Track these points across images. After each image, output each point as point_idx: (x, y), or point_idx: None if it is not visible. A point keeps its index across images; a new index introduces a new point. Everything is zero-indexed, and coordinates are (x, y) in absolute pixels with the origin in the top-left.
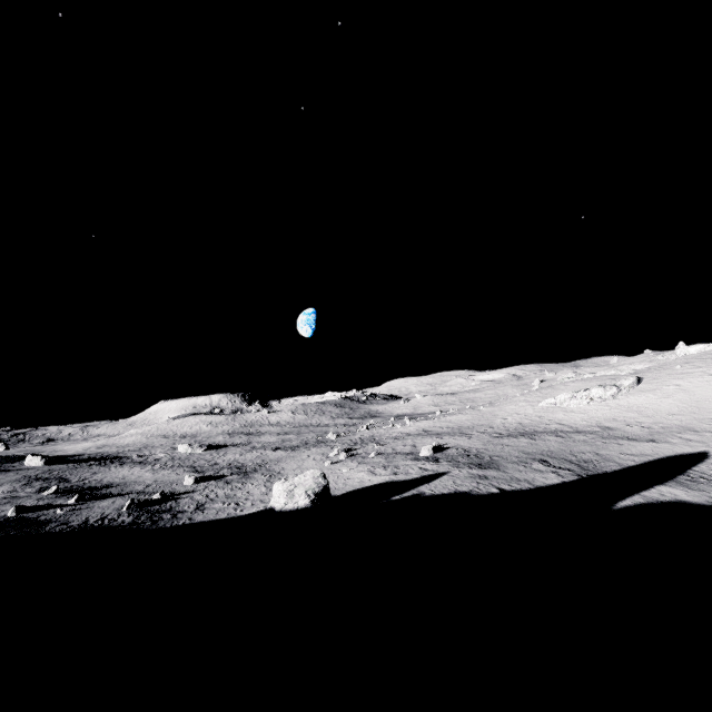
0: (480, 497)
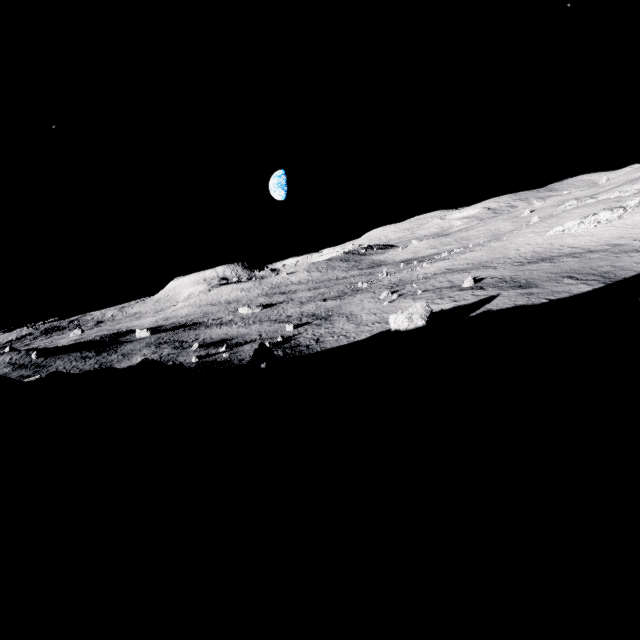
0: (536, 306)
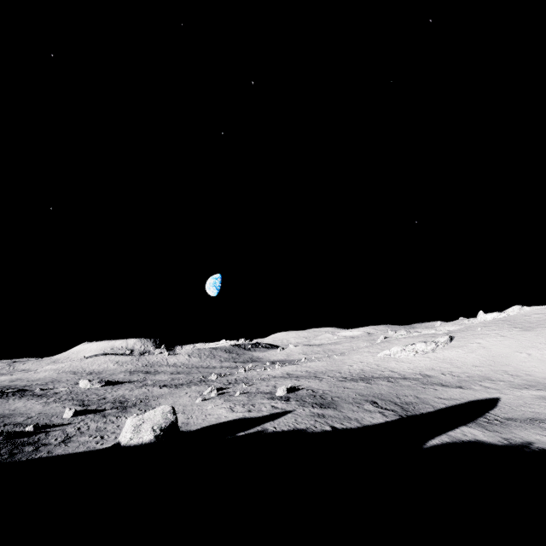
0: (313, 435)
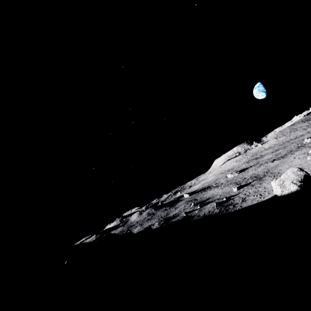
0: None
